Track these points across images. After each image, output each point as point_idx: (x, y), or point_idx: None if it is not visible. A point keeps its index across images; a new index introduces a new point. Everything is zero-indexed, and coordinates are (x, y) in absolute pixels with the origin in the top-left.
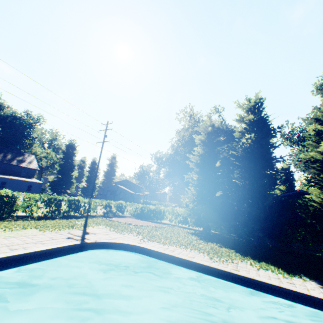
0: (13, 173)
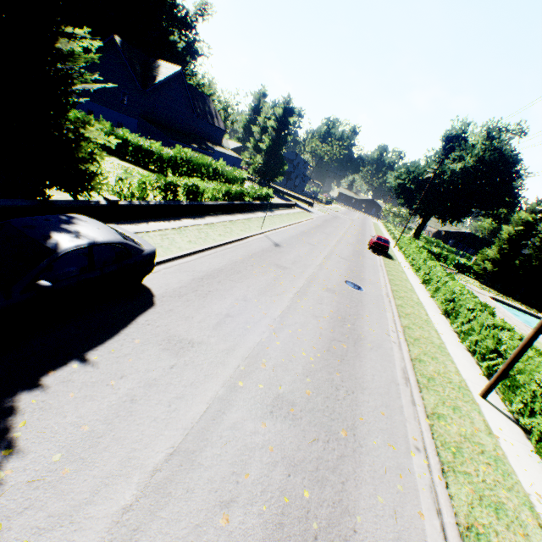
0: (208, 137)
